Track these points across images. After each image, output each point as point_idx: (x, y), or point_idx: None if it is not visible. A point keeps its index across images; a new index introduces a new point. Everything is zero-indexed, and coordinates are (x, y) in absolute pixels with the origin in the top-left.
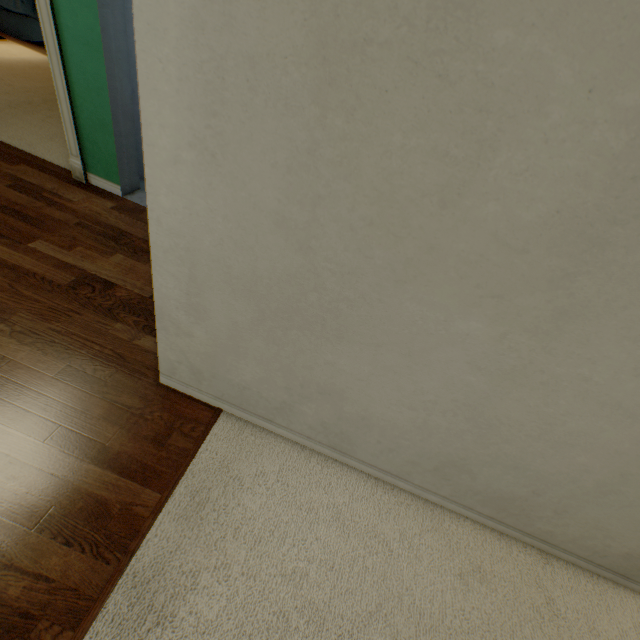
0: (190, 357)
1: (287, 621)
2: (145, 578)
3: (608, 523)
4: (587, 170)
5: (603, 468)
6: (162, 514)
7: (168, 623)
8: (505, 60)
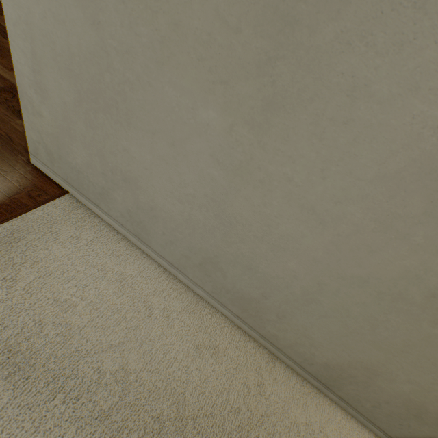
0: (44, 138)
1: (41, 328)
2: None
3: (312, 332)
4: None
5: (306, 276)
6: None
7: None
8: None
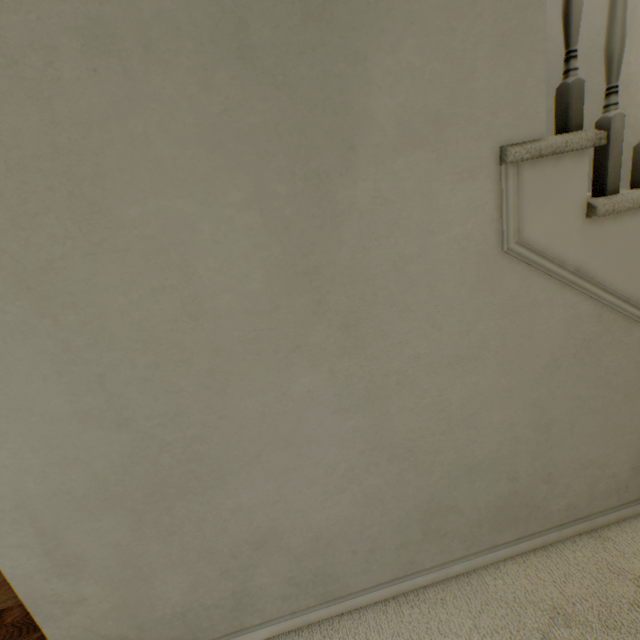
0: (100, 628)
1: None
2: None
3: (585, 454)
4: (257, 240)
5: (517, 411)
6: None
7: None
8: (148, 221)
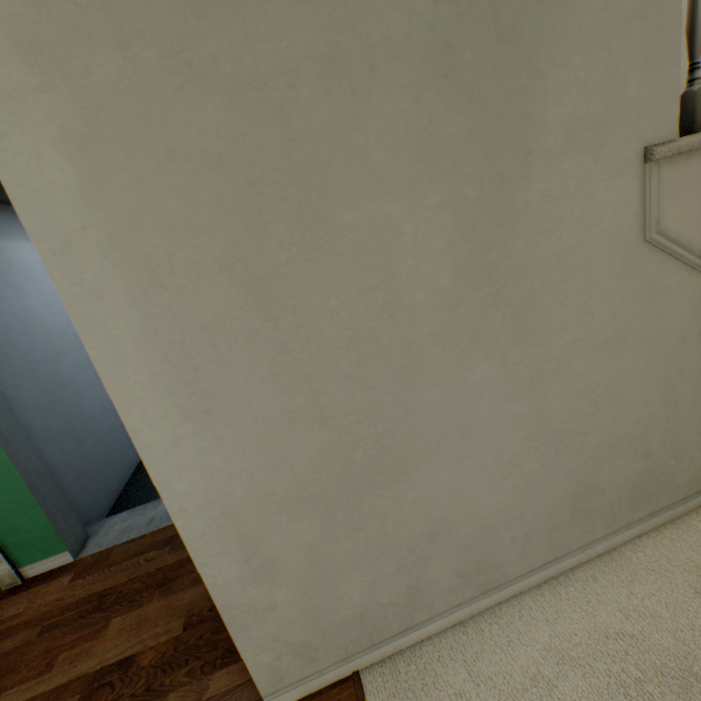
0: (286, 636)
1: None
2: None
3: None
4: (448, 240)
5: (651, 390)
6: None
7: None
8: (360, 225)
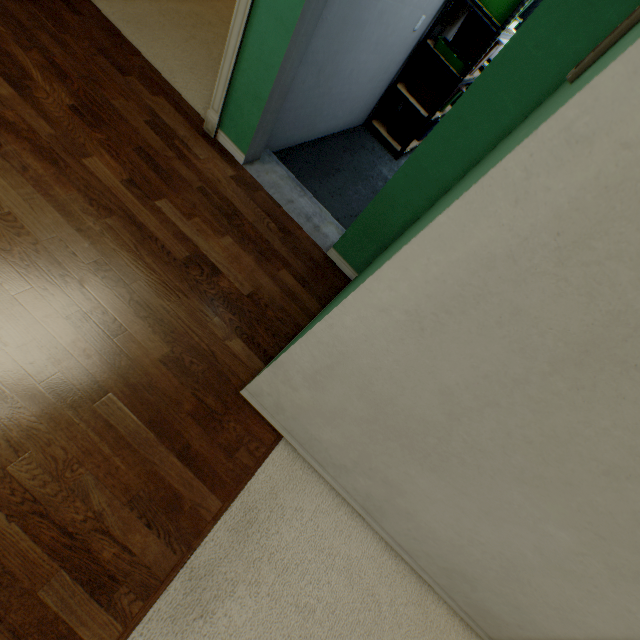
0: (282, 398)
1: None
2: (199, 574)
3: None
4: None
5: None
6: (220, 522)
7: (209, 618)
8: None
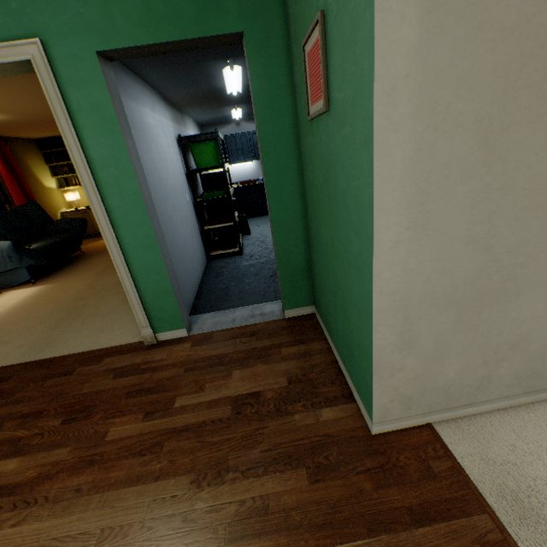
0: (401, 389)
1: None
2: None
3: None
4: None
5: None
6: (507, 527)
7: None
8: None
